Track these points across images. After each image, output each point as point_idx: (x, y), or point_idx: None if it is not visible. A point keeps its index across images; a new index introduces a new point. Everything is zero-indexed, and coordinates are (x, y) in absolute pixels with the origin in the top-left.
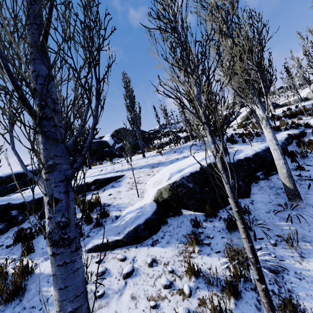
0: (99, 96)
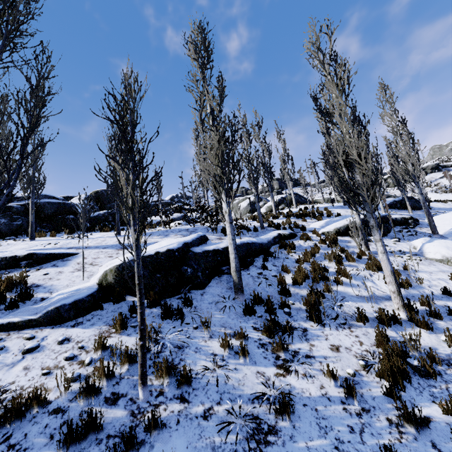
0: (20, 170)
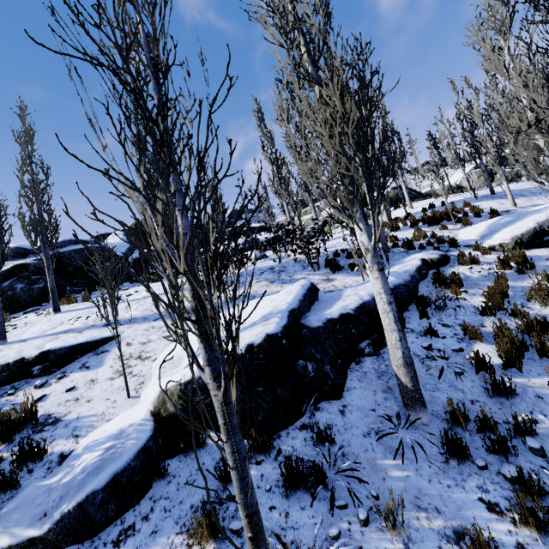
0: None
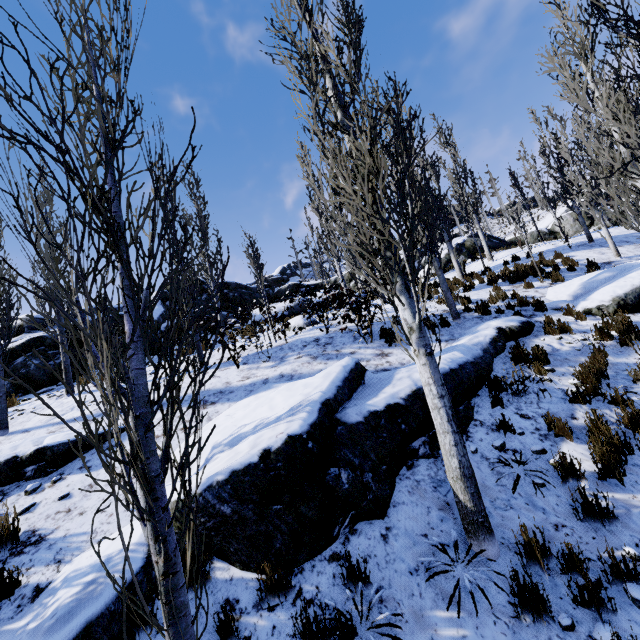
0: None
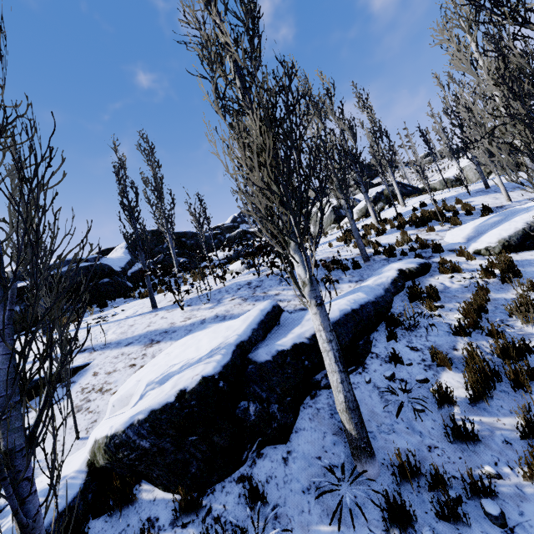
0: None
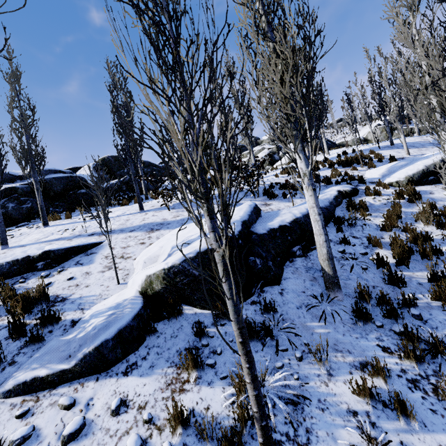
0: None
